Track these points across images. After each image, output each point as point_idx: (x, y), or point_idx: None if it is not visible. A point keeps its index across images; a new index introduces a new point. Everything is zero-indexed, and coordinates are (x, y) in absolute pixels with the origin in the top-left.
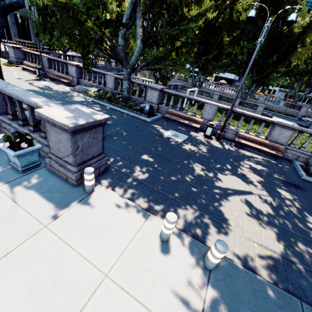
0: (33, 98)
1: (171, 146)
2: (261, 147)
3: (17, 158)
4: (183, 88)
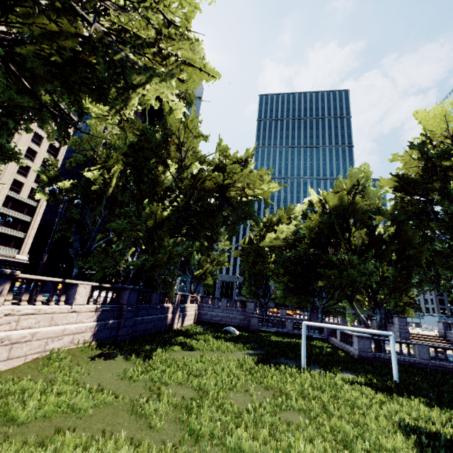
0: None
1: None
2: None
3: None
4: None
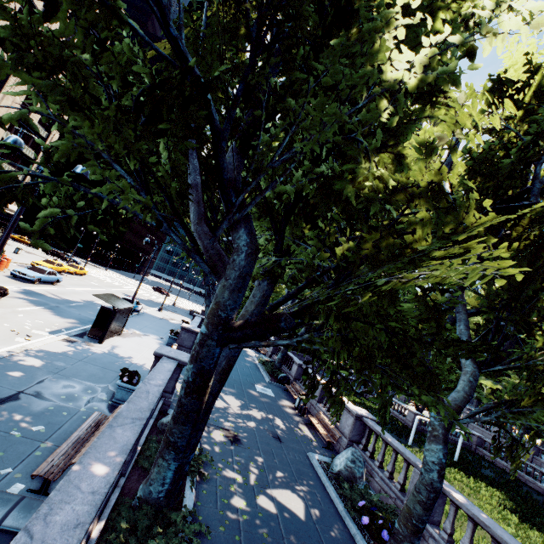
0: (193, 325)
1: (241, 384)
2: (319, 427)
3: (169, 338)
4: (482, 445)
